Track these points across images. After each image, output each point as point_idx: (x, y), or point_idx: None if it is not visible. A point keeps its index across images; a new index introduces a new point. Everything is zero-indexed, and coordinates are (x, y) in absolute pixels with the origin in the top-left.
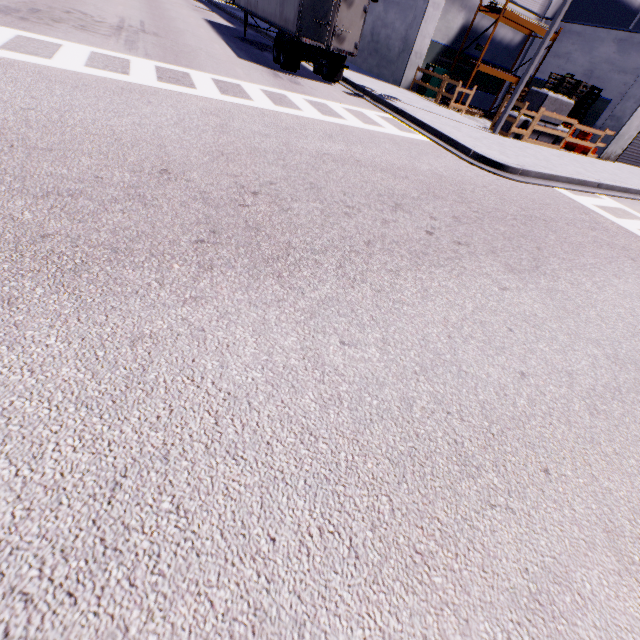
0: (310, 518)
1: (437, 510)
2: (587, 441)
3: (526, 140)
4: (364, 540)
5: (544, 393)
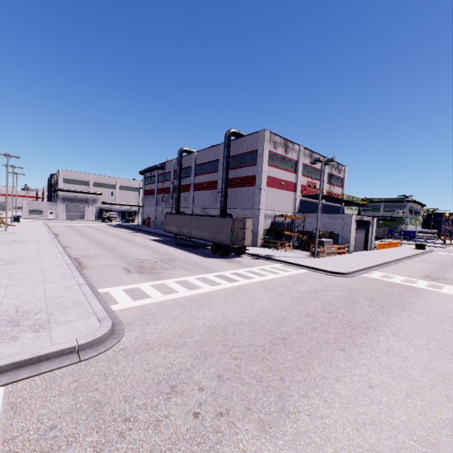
0: None
1: None
2: None
3: (325, 256)
4: None
5: (451, 336)
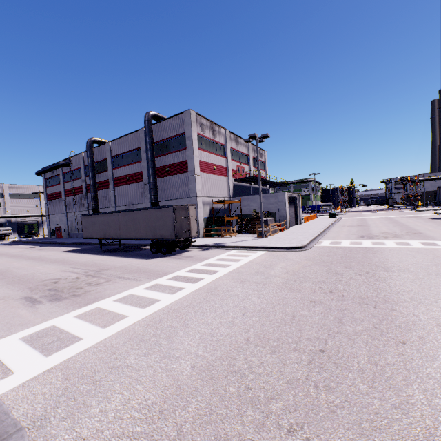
0: None
1: None
2: None
3: (271, 235)
4: None
5: None
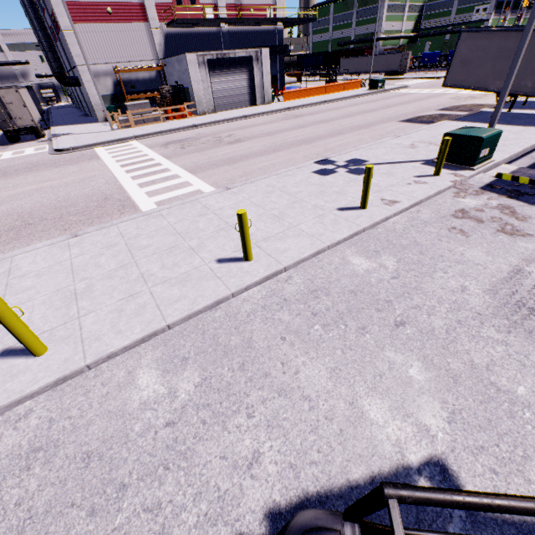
0: None
1: None
2: None
3: (135, 126)
4: None
5: None
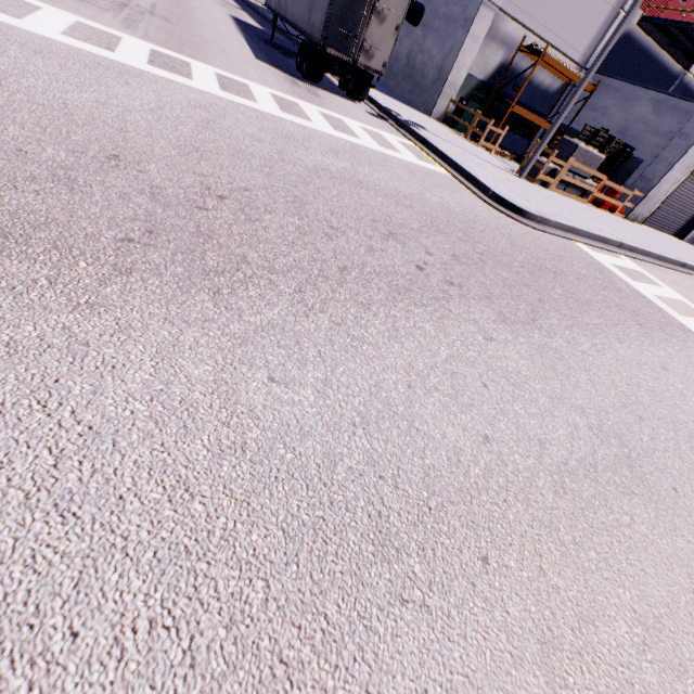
0: (143, 606)
1: (328, 603)
2: (544, 525)
3: (553, 189)
4: (211, 641)
5: (506, 463)
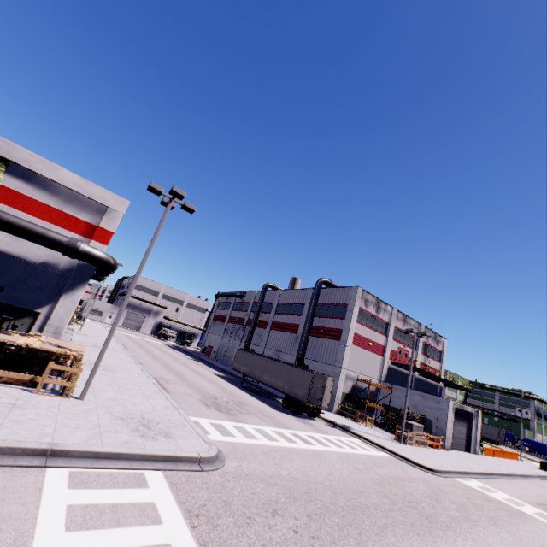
0: None
1: None
2: None
3: (414, 445)
4: None
5: None
